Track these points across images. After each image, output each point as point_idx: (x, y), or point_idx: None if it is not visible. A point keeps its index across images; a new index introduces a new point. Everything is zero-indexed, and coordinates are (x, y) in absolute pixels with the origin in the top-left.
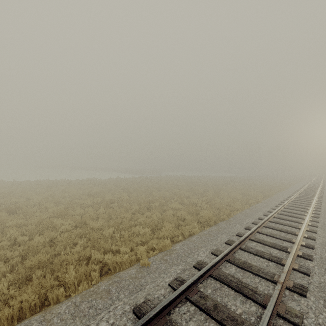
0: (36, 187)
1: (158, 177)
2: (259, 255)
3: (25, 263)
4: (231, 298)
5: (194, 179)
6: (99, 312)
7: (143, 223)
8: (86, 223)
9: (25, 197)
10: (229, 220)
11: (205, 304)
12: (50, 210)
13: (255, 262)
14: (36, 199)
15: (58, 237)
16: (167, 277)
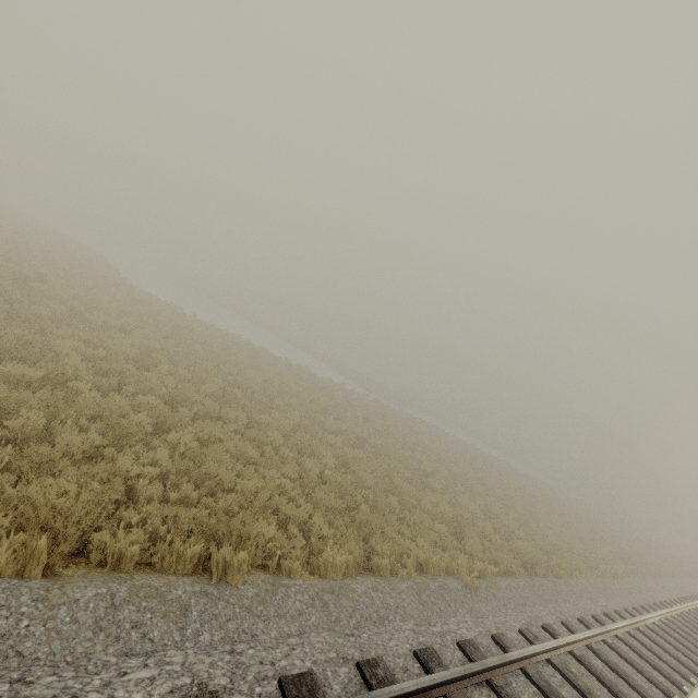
0: (234, 347)
1: (409, 417)
2: (636, 667)
3: (317, 497)
4: (604, 694)
5: (480, 457)
6: (446, 615)
7: (431, 511)
8: (348, 467)
9: (234, 366)
10: (570, 584)
11: (575, 680)
12: (290, 414)
13: (631, 674)
14: (255, 379)
15: (338, 476)
16: (511, 620)
